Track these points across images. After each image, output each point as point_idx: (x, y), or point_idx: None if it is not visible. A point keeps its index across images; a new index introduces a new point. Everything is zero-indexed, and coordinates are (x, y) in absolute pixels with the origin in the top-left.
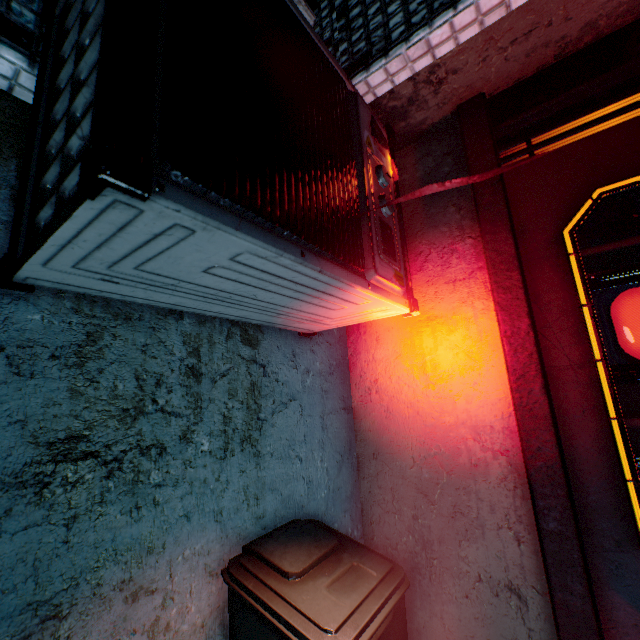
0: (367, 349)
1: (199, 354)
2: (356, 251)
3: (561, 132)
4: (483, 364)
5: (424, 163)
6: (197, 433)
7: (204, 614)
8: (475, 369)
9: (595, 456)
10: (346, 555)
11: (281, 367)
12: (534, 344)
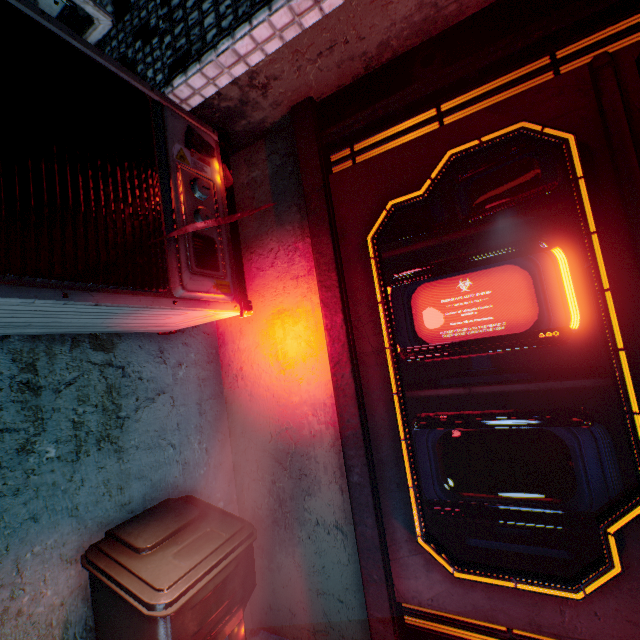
0: (233, 340)
1: (36, 368)
2: (154, 274)
3: (375, 141)
4: (319, 351)
5: (272, 160)
6: (40, 443)
7: (63, 595)
8: (313, 356)
9: (387, 422)
10: (204, 523)
11: (145, 365)
12: (346, 336)
